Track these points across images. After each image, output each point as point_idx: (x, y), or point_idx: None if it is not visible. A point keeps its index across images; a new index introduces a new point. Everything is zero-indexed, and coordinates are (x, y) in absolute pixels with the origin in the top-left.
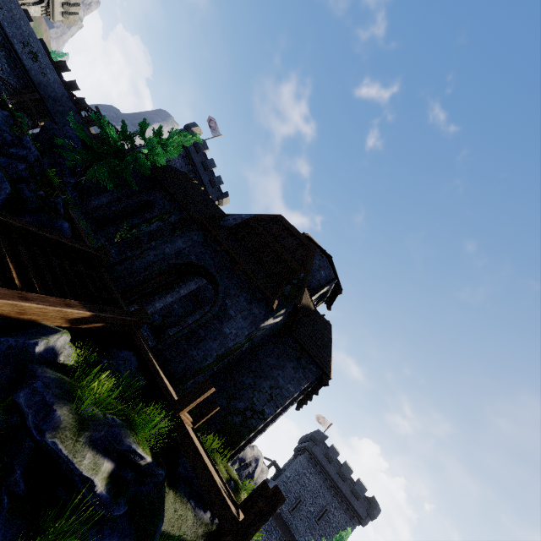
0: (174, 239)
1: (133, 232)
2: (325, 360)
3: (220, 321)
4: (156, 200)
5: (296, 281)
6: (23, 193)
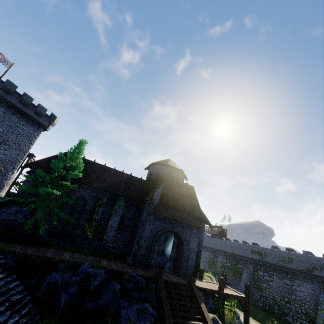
0: (144, 227)
1: (94, 224)
2: (205, 218)
3: (187, 245)
4: (82, 194)
5: (197, 208)
6: (141, 296)
